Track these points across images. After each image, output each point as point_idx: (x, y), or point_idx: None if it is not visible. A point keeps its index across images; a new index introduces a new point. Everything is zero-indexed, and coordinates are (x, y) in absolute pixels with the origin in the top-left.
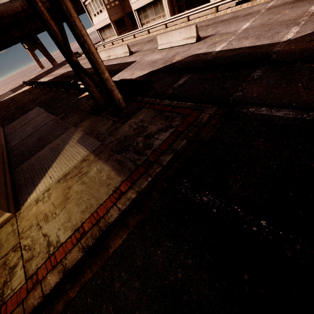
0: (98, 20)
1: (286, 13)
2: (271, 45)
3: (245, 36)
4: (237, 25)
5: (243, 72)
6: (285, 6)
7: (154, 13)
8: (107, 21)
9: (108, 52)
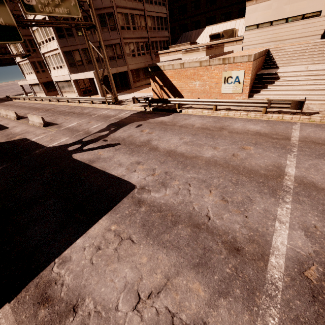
0: (30, 78)
1: (89, 124)
2: (41, 147)
3: (55, 133)
4: (72, 122)
5: (1, 164)
6: (100, 118)
7: (68, 87)
8: (36, 81)
9: (6, 112)
